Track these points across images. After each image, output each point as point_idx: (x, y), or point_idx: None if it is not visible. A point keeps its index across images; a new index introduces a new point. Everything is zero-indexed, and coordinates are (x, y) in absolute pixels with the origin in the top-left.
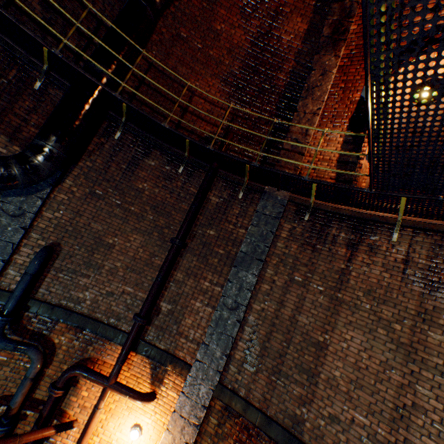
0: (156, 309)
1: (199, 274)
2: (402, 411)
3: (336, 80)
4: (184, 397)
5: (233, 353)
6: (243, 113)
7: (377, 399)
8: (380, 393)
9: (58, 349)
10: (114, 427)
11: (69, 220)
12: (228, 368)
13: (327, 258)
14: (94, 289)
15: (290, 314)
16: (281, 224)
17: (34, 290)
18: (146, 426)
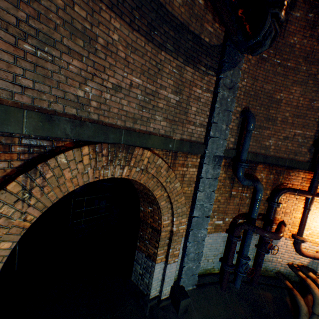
0: None
1: None
2: None
3: None
4: None
5: None
6: None
7: None
8: None
9: (260, 182)
10: (309, 220)
11: (250, 86)
12: None
13: None
14: (274, 137)
15: None
16: None
17: (240, 146)
18: None
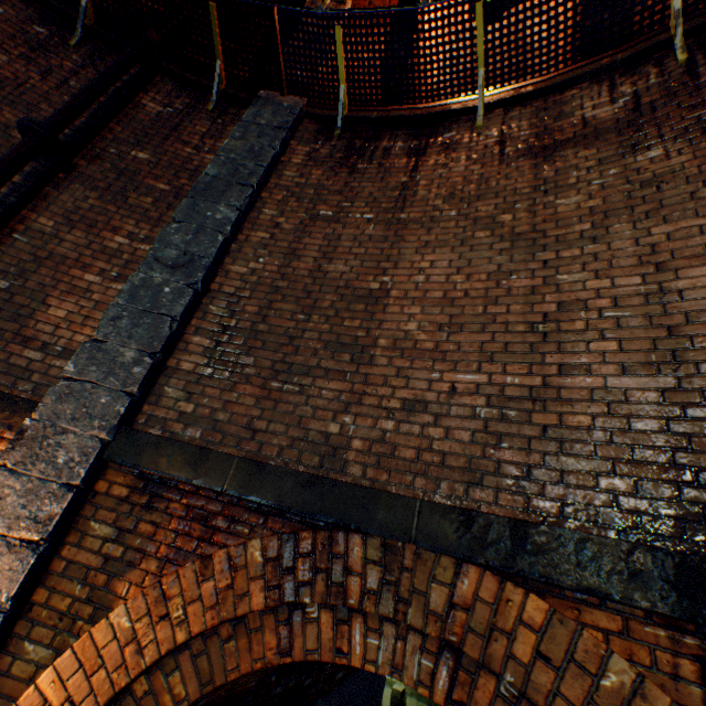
0: None
1: (102, 222)
2: (543, 327)
3: None
4: (4, 478)
5: (177, 362)
6: None
7: (494, 331)
8: (498, 319)
9: None
10: None
11: None
12: (161, 394)
13: (378, 176)
14: None
15: (312, 267)
16: (292, 147)
17: None
18: None
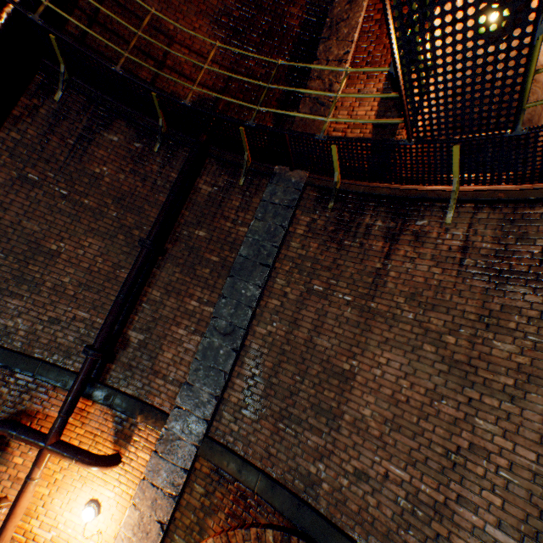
0: (122, 341)
1: (183, 290)
2: (455, 457)
3: (370, 10)
4: (158, 459)
5: (228, 395)
6: (245, 68)
7: (420, 443)
8: (425, 434)
9: None
10: (61, 505)
11: None
12: (221, 415)
13: (358, 257)
14: (30, 315)
15: (306, 337)
16: (297, 217)
17: None
18: (106, 501)
